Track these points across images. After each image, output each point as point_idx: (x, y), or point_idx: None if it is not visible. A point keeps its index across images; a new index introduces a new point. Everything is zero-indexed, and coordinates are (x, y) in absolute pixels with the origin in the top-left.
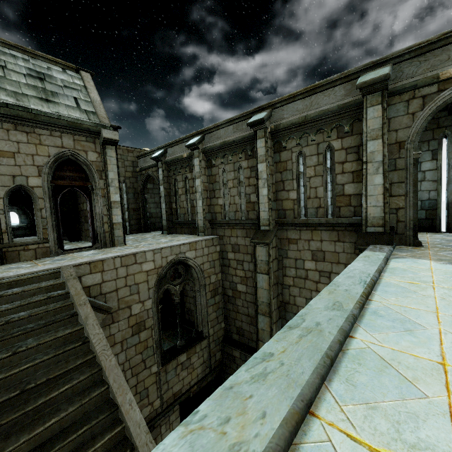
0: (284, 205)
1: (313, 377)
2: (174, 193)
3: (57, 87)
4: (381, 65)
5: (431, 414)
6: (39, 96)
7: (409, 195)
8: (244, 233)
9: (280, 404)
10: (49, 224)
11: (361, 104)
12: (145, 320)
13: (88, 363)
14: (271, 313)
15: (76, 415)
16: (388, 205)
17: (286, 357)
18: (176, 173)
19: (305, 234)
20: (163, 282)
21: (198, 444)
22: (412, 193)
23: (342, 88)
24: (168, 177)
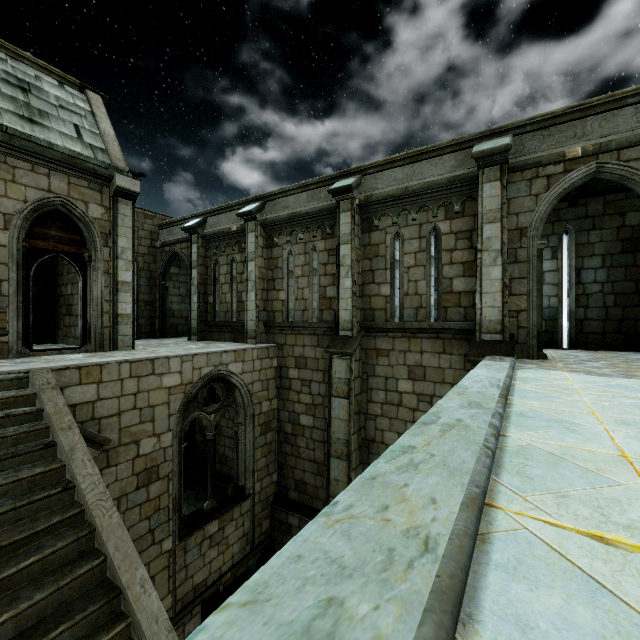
0: (373, 304)
1: (480, 465)
2: (212, 282)
3: (49, 106)
4: (500, 135)
5: (633, 499)
6: (18, 112)
7: (532, 295)
8: (314, 341)
9: (450, 490)
10: (12, 307)
11: (476, 179)
12: (160, 464)
13: (71, 522)
14: (350, 454)
15: (47, 607)
16: (507, 305)
17: (434, 449)
18: (218, 252)
19: (400, 343)
20: (191, 406)
21: (354, 532)
22: (536, 292)
23: (452, 158)
24: (205, 258)
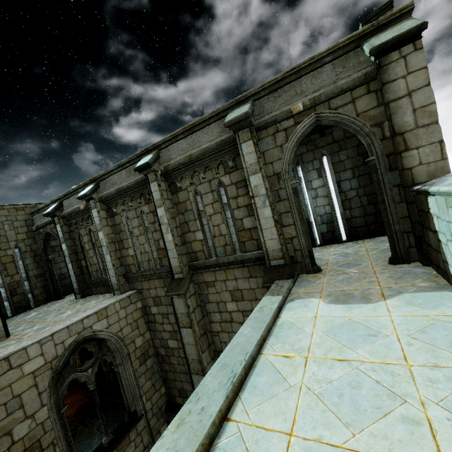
0: (194, 247)
1: None
2: (80, 250)
3: None
4: (244, 102)
5: None
6: None
7: (297, 224)
8: (161, 283)
9: None
10: None
11: (236, 140)
12: (41, 438)
13: None
14: (204, 370)
15: None
16: (281, 236)
17: None
18: (78, 226)
19: (220, 275)
20: (65, 373)
21: None
22: (300, 222)
23: (217, 125)
24: (70, 232)
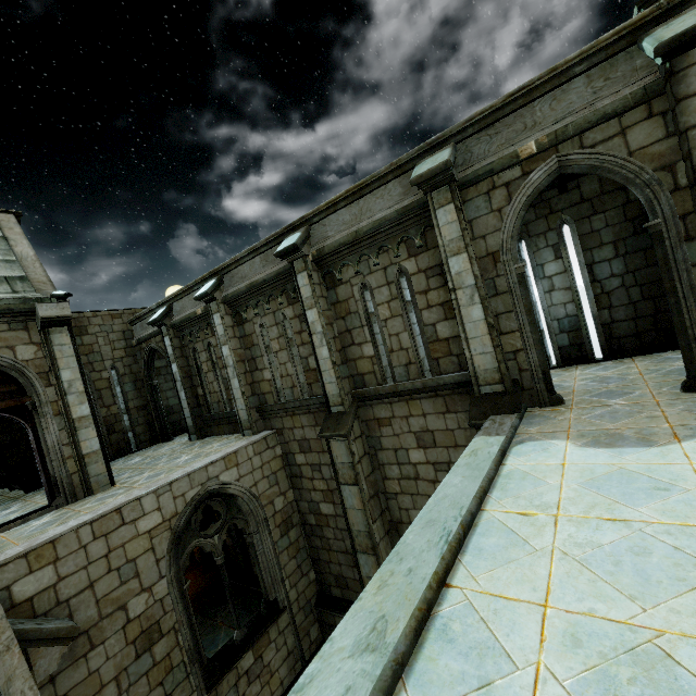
0: (360, 368)
1: None
2: (196, 372)
3: None
4: (440, 146)
5: None
6: None
7: (525, 330)
8: (311, 420)
9: None
10: None
11: (428, 205)
12: (160, 619)
13: None
14: (375, 547)
15: None
16: (499, 349)
17: None
18: (193, 339)
19: (399, 409)
20: (186, 537)
21: None
22: (529, 326)
23: (397, 184)
24: (182, 348)
